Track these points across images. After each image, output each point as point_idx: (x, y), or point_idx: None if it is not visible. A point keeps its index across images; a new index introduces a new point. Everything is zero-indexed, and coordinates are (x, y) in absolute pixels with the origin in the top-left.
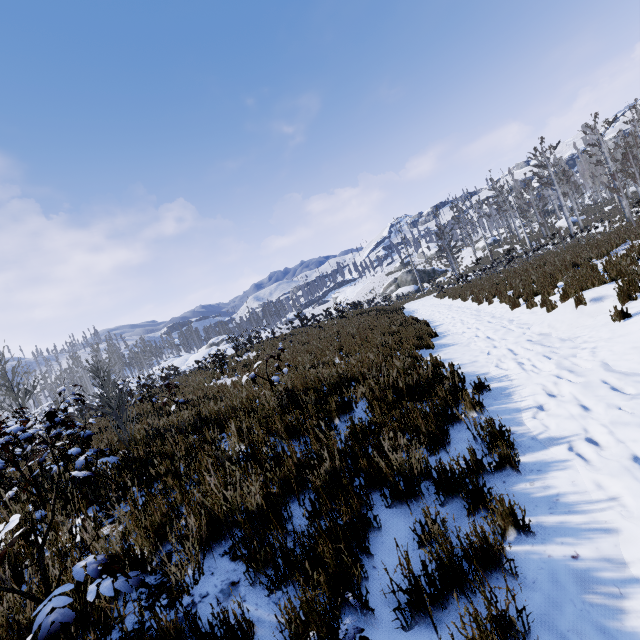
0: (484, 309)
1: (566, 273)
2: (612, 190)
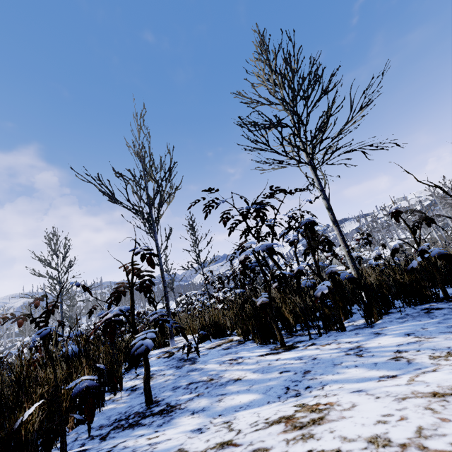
0: None
1: None
2: None
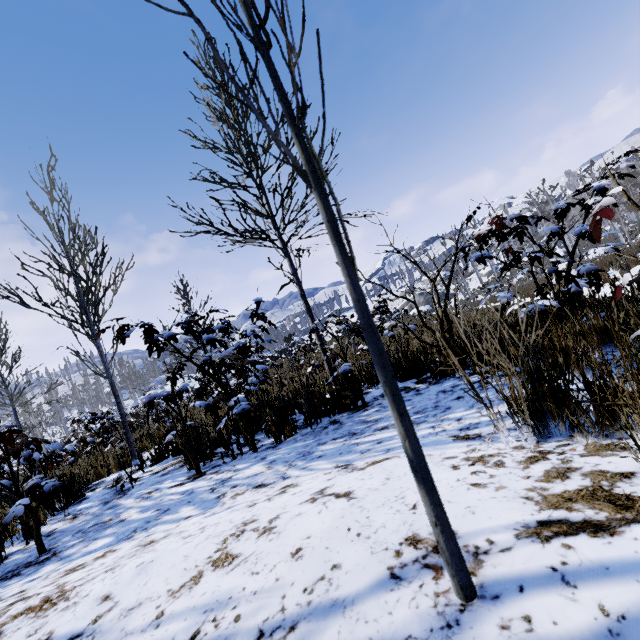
0: None
1: (613, 264)
2: (613, 220)
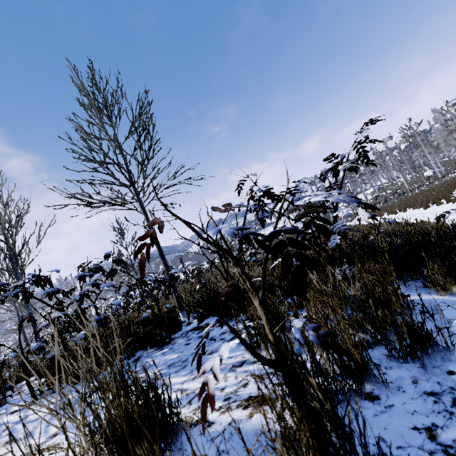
0: (402, 214)
1: None
2: None
